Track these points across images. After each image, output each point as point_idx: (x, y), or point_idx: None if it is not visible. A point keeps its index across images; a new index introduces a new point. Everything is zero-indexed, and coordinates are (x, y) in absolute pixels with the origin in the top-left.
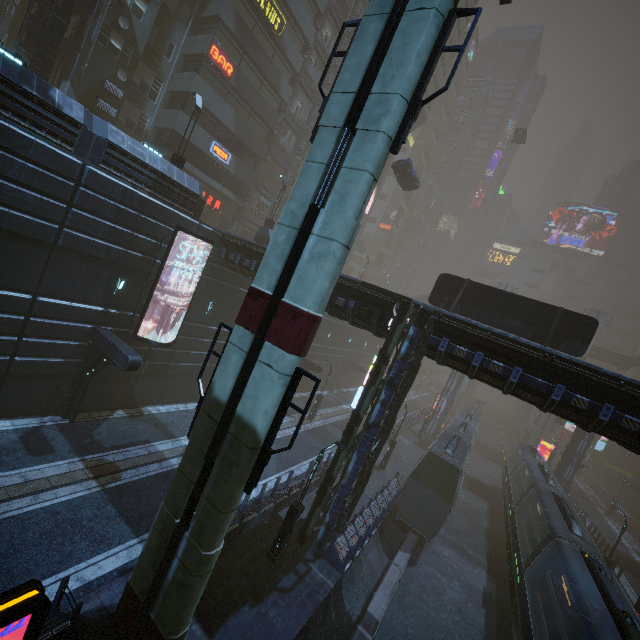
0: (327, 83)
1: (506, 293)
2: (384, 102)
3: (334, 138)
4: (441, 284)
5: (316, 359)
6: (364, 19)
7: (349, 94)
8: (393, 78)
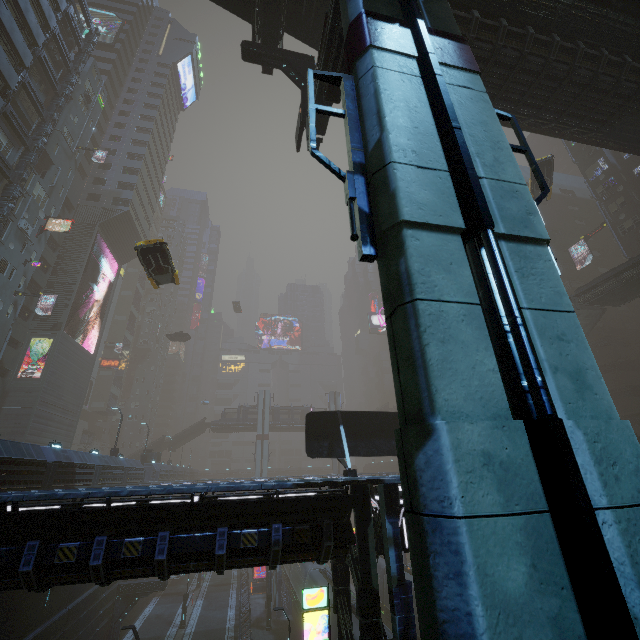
0: (11, 196)
1: (378, 414)
2: (514, 194)
3: (458, 248)
4: (312, 427)
5: (77, 630)
6: (379, 70)
7: (435, 171)
8: (499, 161)
